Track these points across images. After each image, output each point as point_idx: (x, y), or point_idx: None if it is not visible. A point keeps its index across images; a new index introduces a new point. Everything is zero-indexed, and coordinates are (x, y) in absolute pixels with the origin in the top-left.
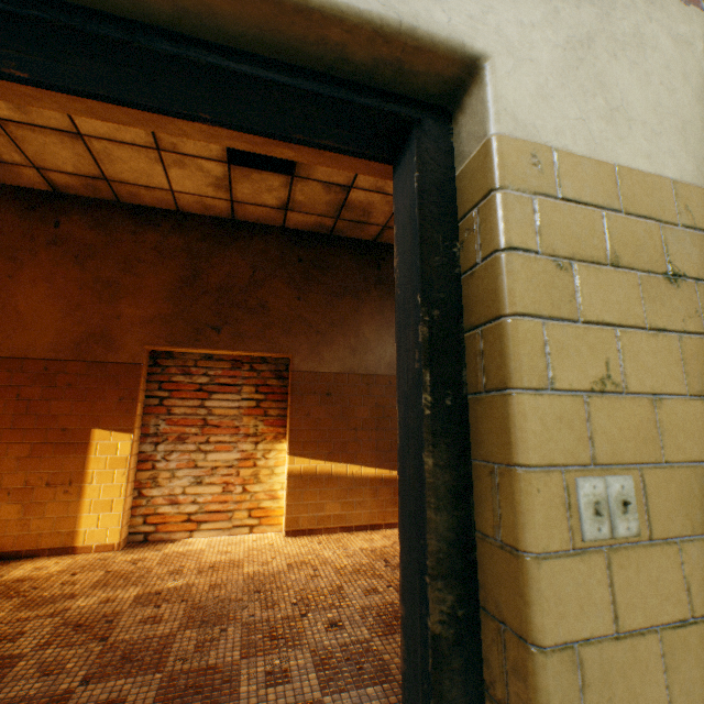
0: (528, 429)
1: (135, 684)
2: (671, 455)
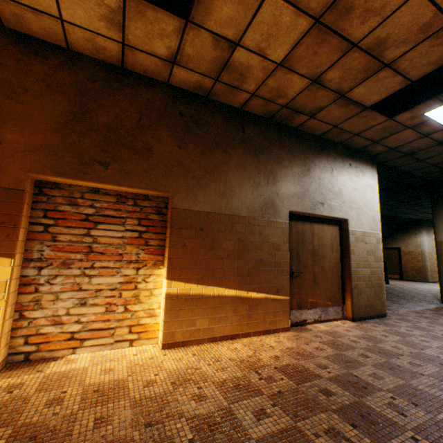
0: None
1: None
2: None
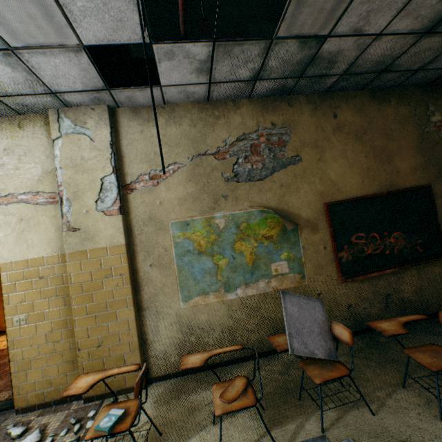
0: (6, 311)
1: None
2: (37, 310)
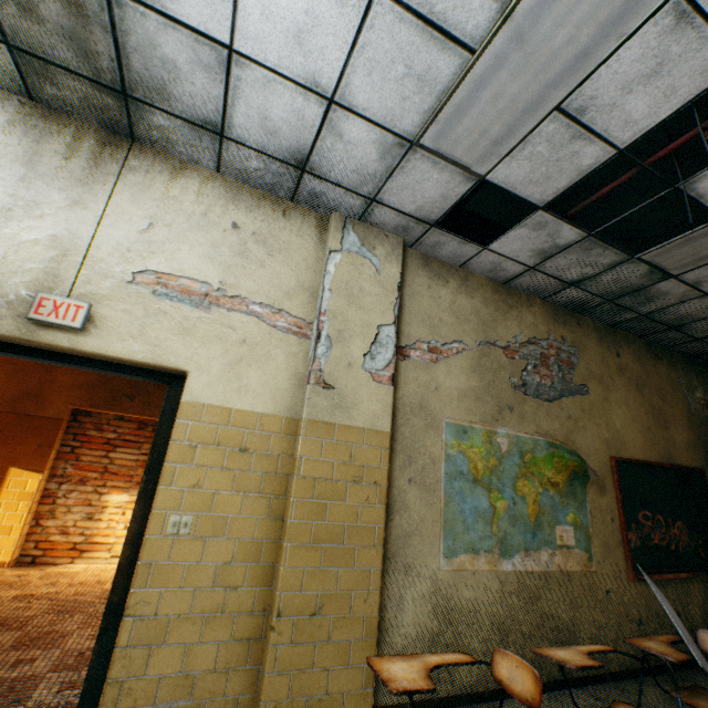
0: (159, 498)
1: (4, 635)
2: (216, 511)
